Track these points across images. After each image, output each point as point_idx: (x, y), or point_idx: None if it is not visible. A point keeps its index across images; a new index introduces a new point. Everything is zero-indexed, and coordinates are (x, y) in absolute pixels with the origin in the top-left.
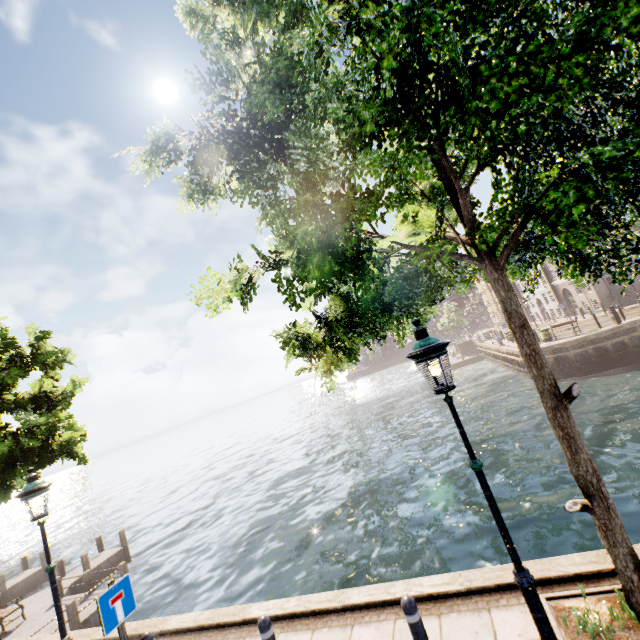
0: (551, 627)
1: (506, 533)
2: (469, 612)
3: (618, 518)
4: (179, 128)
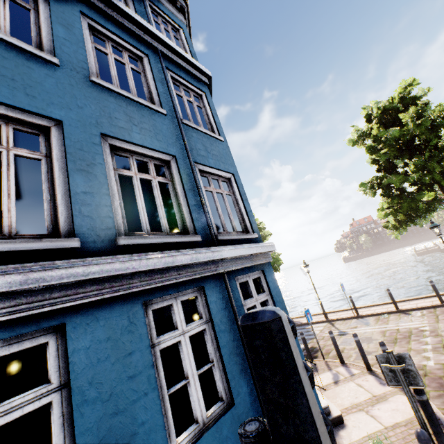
0: None
1: None
2: None
3: None
4: (368, 183)
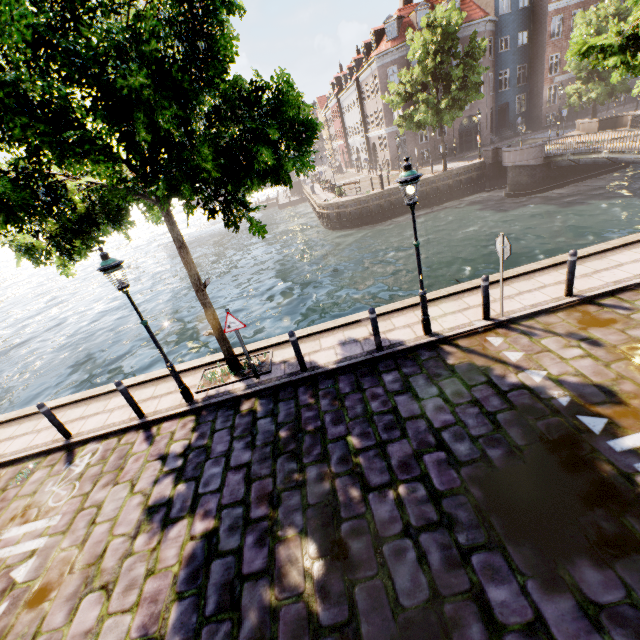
0: (181, 380)
1: (160, 350)
2: (172, 381)
3: (223, 337)
4: None
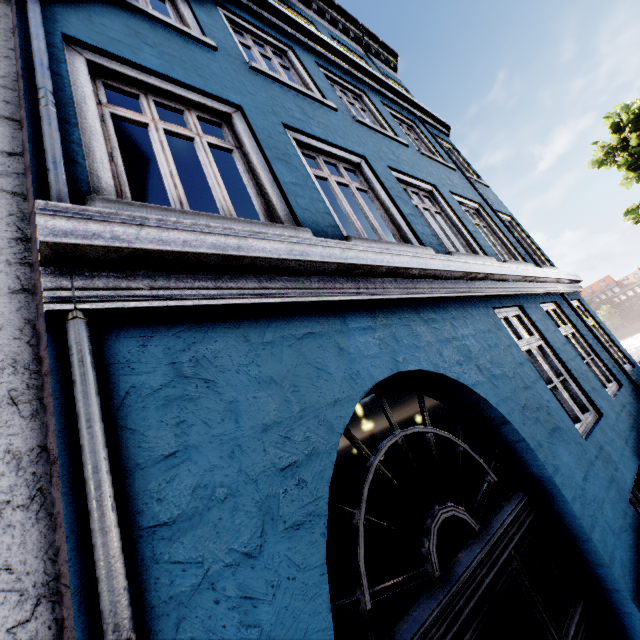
0: None
1: None
2: None
3: None
4: (637, 208)
